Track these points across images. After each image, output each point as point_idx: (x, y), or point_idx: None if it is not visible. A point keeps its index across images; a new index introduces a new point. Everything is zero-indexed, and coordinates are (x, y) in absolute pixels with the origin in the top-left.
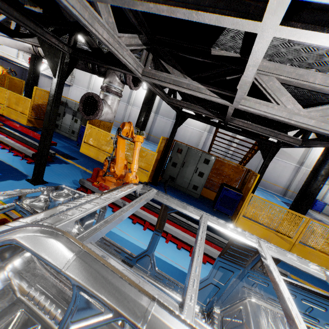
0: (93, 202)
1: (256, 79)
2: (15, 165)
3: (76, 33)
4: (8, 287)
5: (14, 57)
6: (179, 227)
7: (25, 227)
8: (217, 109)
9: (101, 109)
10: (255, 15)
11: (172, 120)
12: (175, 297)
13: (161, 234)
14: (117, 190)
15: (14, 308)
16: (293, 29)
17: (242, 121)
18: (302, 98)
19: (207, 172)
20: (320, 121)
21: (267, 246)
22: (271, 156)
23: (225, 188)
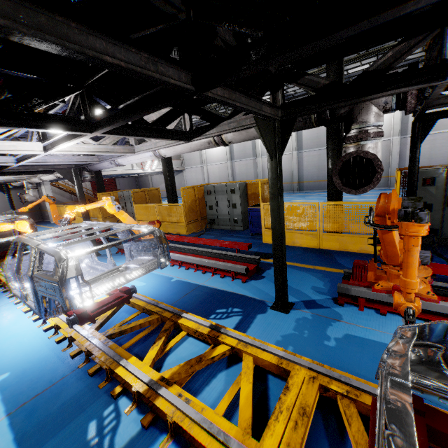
0: None
1: None
2: (237, 291)
3: (282, 84)
4: None
5: (130, 170)
6: None
7: None
8: None
9: (382, 170)
10: None
11: None
12: None
13: None
14: None
15: None
16: None
17: None
18: None
19: None
20: None
21: None
22: None
23: None
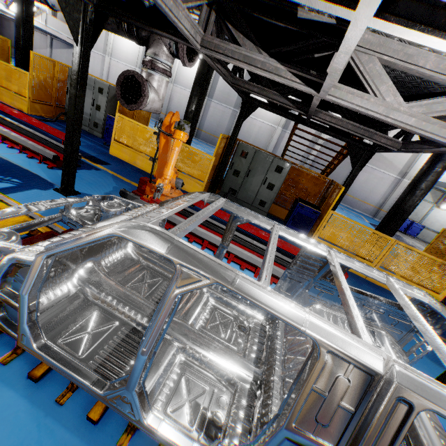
0: (167, 208)
1: (352, 59)
2: (34, 171)
3: None
4: (79, 292)
5: None
6: (242, 248)
7: (119, 224)
8: (299, 95)
9: (146, 96)
10: (350, 1)
11: (232, 108)
12: (240, 308)
13: None
14: (185, 198)
15: (90, 309)
16: (386, 23)
17: (331, 115)
18: (410, 85)
19: (279, 184)
20: (422, 120)
21: (336, 255)
22: (363, 163)
23: (300, 205)
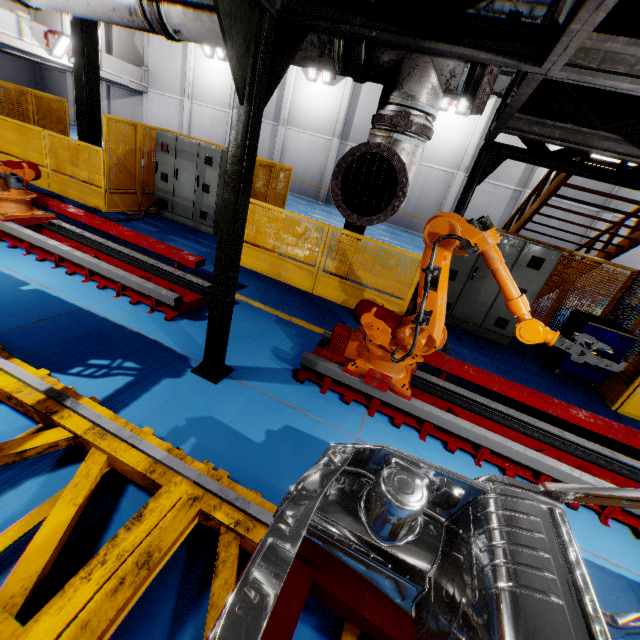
0: None
1: None
2: (149, 332)
3: None
4: None
5: (13, 38)
6: (542, 447)
7: None
8: None
9: (405, 194)
10: None
11: None
12: None
13: (522, 475)
14: None
15: None
16: None
17: None
18: None
19: (535, 289)
20: None
21: None
22: None
23: (591, 327)
